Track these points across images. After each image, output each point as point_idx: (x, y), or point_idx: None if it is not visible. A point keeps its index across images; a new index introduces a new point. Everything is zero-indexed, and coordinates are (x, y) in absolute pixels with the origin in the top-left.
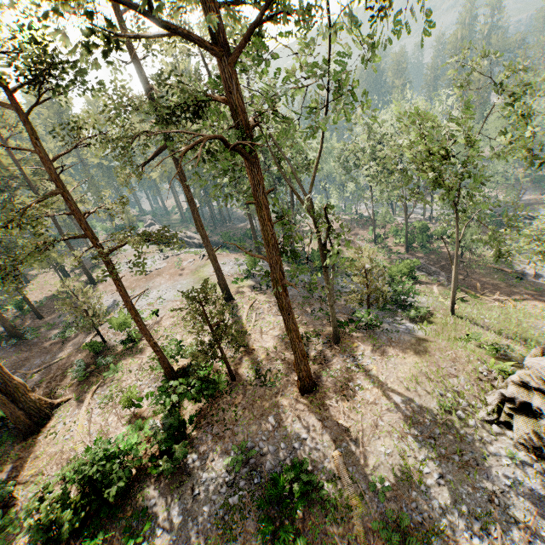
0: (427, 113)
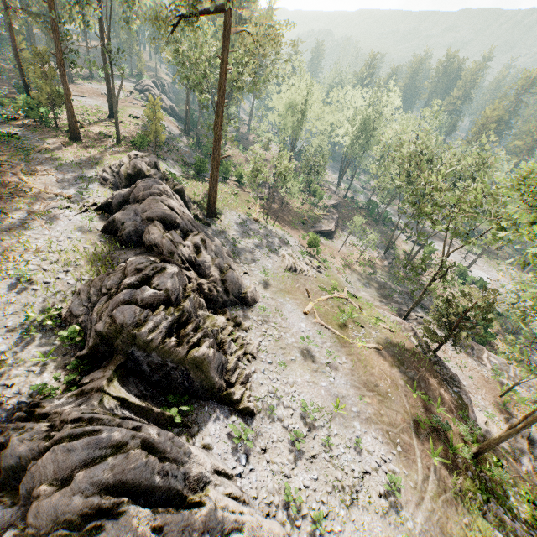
0: None
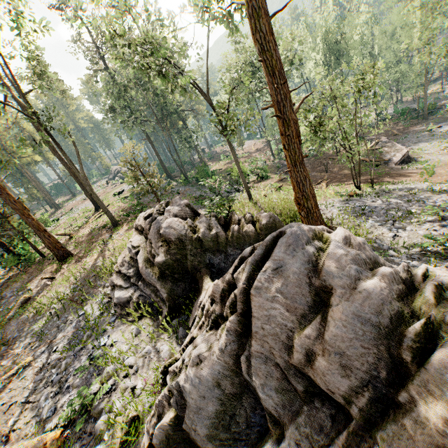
0: None
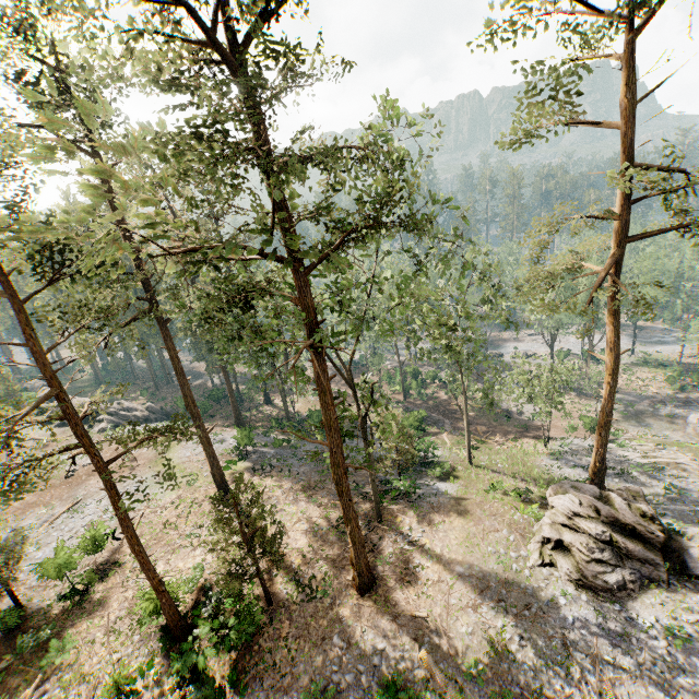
0: (437, 294)
